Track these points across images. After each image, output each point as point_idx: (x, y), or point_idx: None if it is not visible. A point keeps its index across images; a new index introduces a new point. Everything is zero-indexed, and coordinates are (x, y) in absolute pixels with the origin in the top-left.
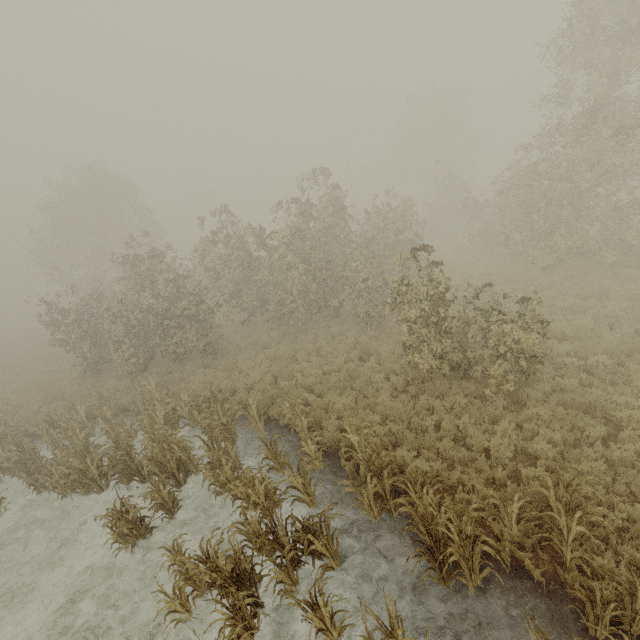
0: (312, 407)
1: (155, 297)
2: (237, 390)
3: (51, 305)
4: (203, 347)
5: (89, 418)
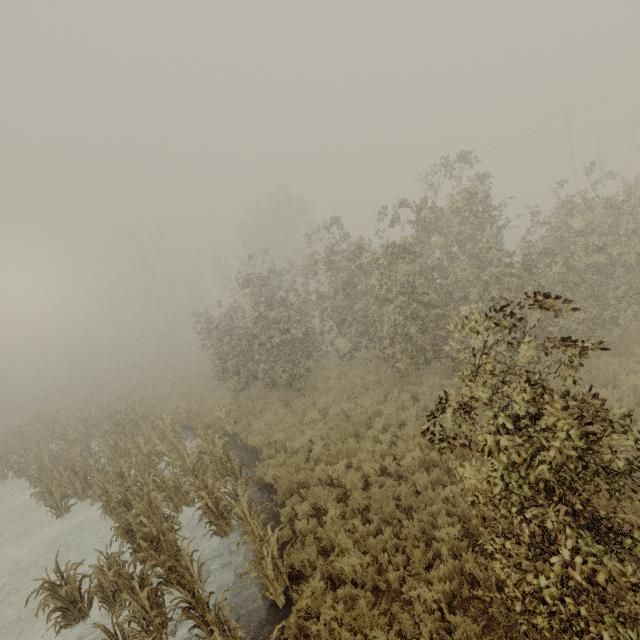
0: (321, 534)
1: (258, 317)
2: (287, 448)
3: (205, 313)
4: (287, 379)
5: (189, 425)
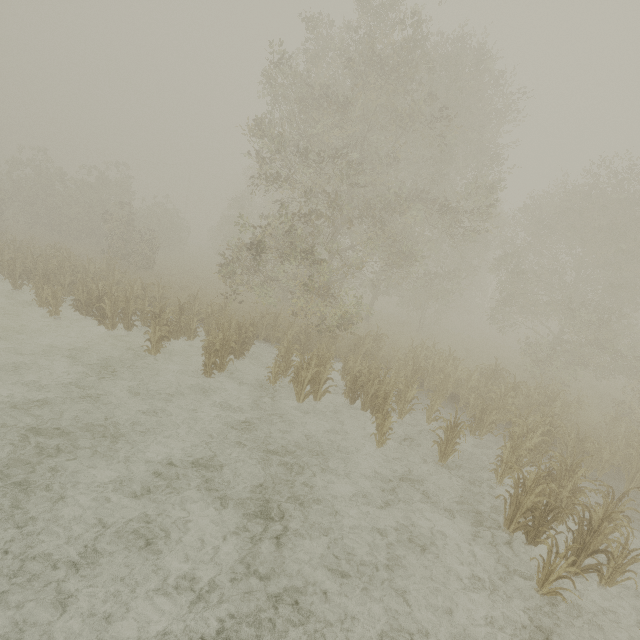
0: None
1: None
2: None
3: None
4: None
5: None
